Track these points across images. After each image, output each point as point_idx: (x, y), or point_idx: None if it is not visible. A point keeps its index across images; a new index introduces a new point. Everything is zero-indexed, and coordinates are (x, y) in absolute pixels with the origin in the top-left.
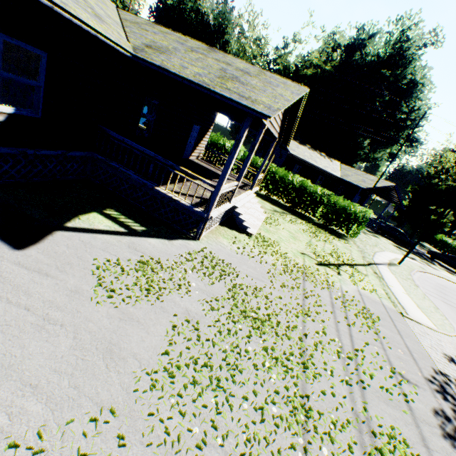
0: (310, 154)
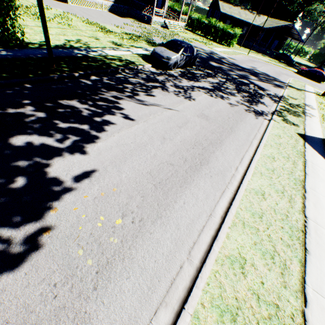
0: (238, 12)
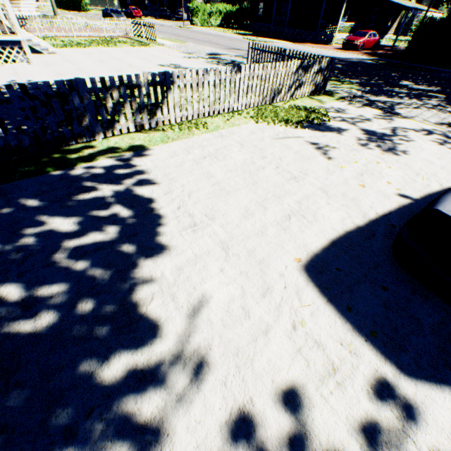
0: None
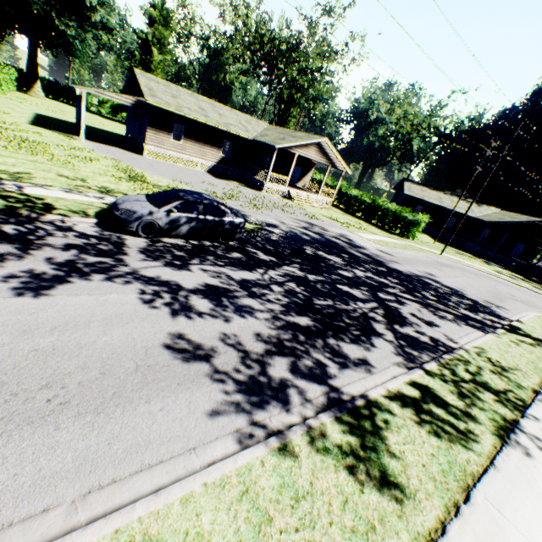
0: (438, 197)
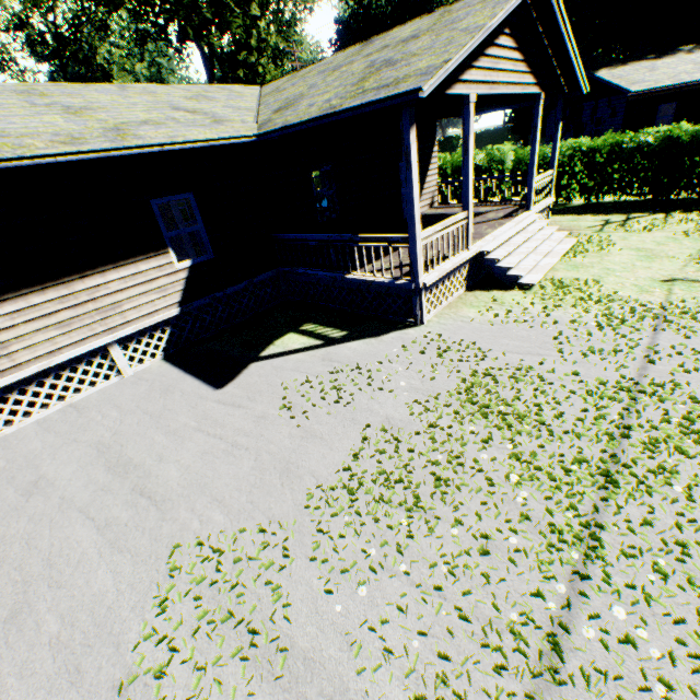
0: (694, 63)
